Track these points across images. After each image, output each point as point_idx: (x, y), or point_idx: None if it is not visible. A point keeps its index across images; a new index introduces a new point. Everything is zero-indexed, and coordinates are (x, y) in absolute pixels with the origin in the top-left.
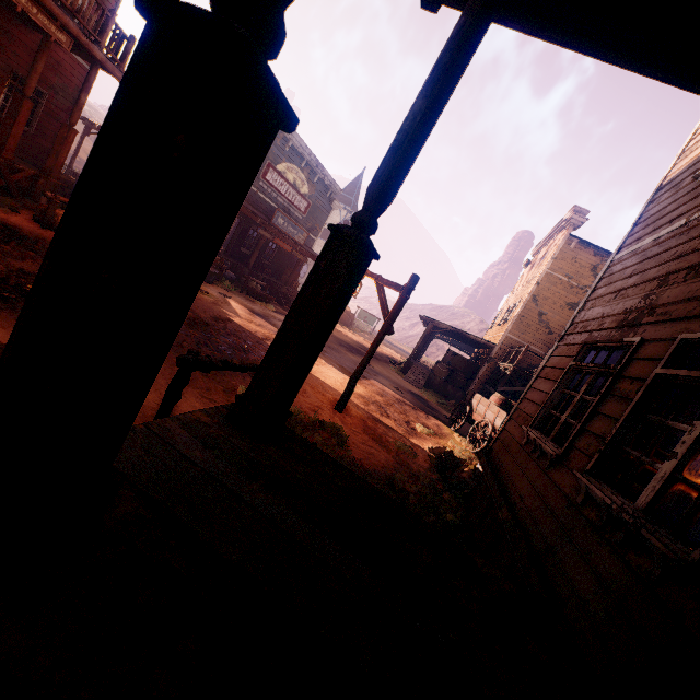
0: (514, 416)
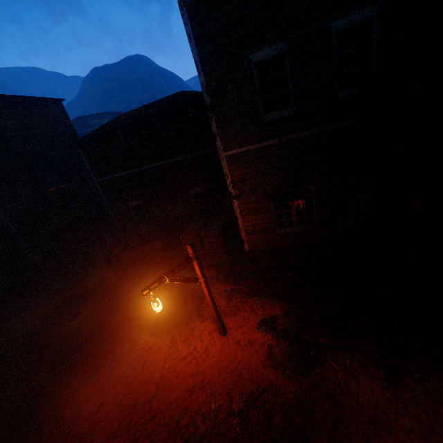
0: (249, 234)
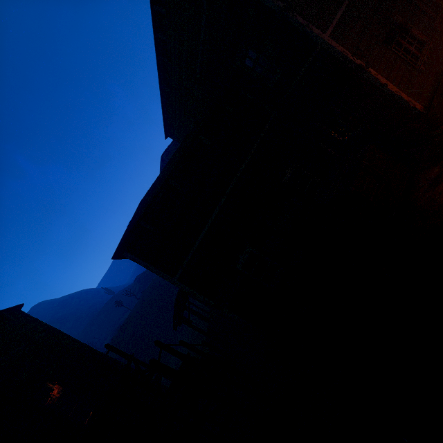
0: (407, 92)
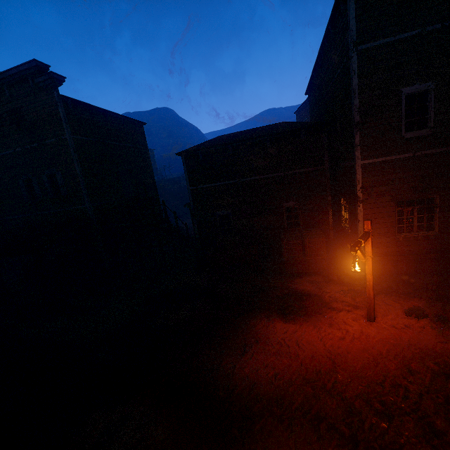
0: None
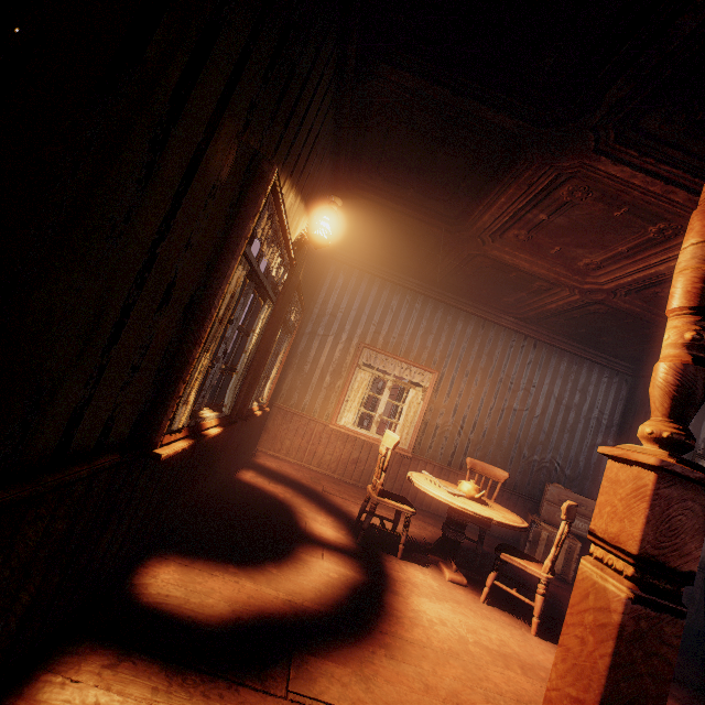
0: None
